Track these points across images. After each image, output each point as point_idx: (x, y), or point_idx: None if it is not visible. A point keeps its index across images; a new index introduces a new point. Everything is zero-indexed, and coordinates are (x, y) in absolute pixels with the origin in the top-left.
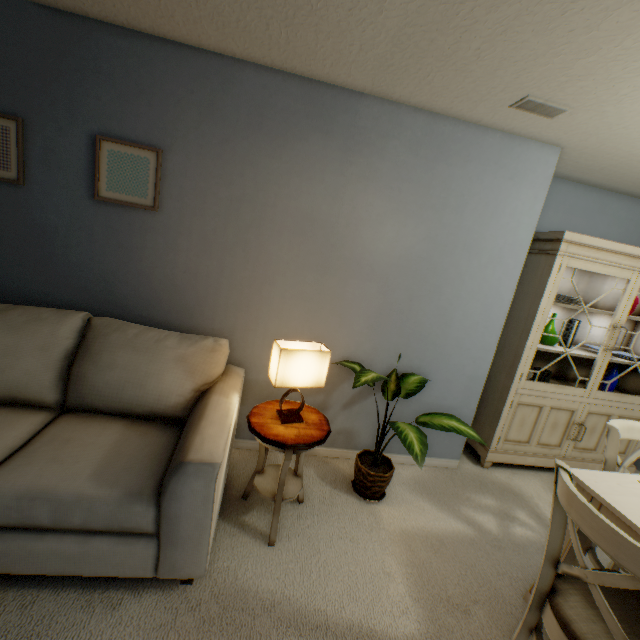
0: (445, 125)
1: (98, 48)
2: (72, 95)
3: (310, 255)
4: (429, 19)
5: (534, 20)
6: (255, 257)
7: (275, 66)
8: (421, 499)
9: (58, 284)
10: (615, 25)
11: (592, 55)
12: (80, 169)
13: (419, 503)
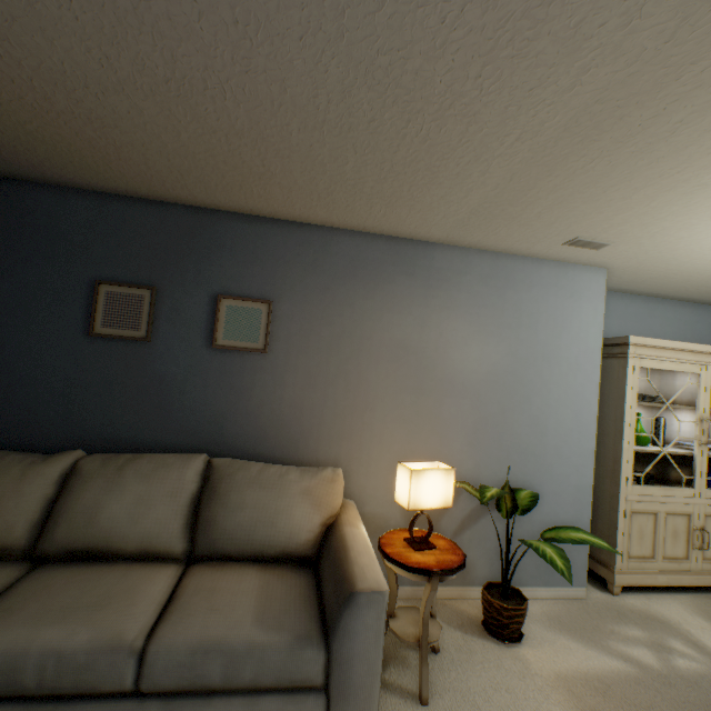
0: (507, 260)
1: (224, 230)
2: (199, 265)
3: (405, 379)
4: (503, 199)
5: (583, 196)
6: (355, 385)
7: (365, 230)
8: (562, 636)
9: (170, 429)
10: (642, 196)
11: (627, 212)
12: (201, 323)
13: (562, 641)
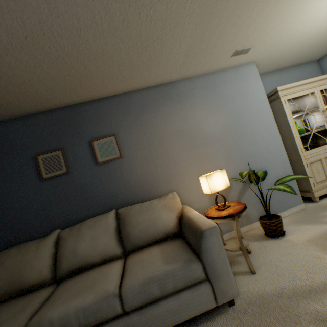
0: (210, 76)
1: (81, 112)
2: (77, 131)
3: (187, 145)
4: (196, 41)
5: (231, 24)
6: (167, 156)
7: (143, 87)
8: (302, 226)
9: (94, 207)
10: (257, 12)
11: (253, 25)
12: (88, 156)
13: (303, 227)
